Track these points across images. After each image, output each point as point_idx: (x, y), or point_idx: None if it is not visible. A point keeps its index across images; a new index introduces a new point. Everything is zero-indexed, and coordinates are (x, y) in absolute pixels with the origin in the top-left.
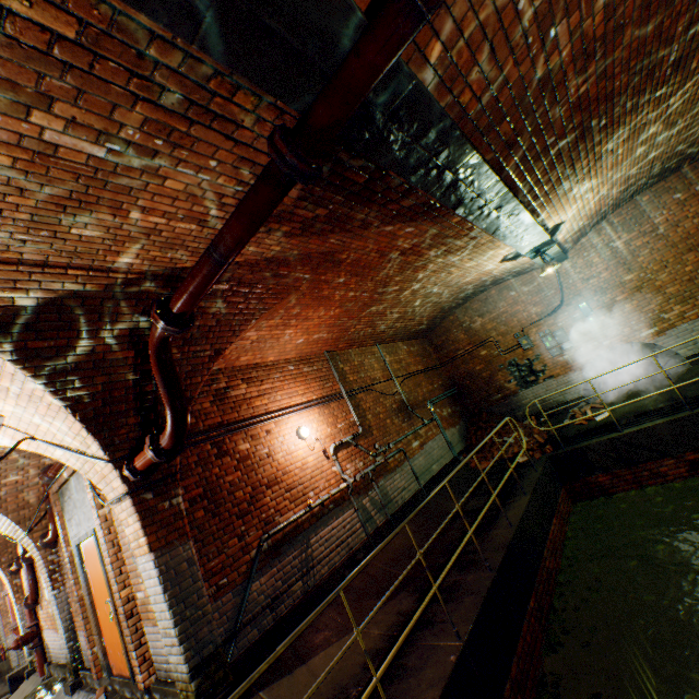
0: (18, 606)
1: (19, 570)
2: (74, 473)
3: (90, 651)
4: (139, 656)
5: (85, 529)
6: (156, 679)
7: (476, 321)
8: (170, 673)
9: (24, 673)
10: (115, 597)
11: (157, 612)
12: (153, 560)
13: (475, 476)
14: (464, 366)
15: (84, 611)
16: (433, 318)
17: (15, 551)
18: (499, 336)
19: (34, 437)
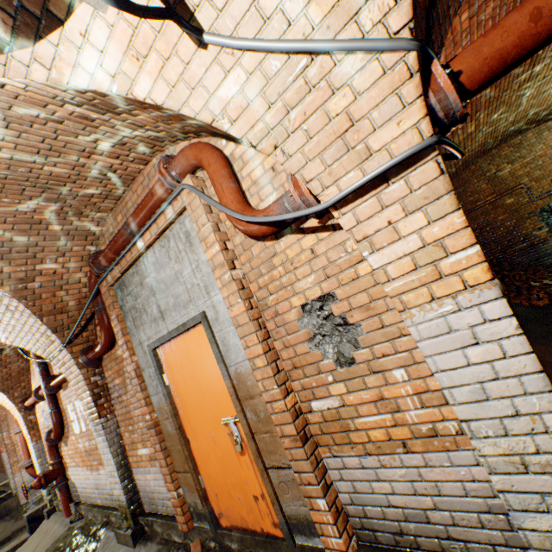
0: (33, 444)
1: (32, 406)
2: (156, 240)
3: (172, 494)
4: (329, 507)
5: (174, 321)
6: (358, 545)
7: (504, 169)
8: (416, 539)
9: (43, 512)
10: (247, 414)
11: (480, 420)
12: (502, 298)
13: (545, 311)
14: (483, 217)
15: (161, 440)
16: (465, 160)
17: (28, 386)
18: (532, 182)
19: (188, 24)
